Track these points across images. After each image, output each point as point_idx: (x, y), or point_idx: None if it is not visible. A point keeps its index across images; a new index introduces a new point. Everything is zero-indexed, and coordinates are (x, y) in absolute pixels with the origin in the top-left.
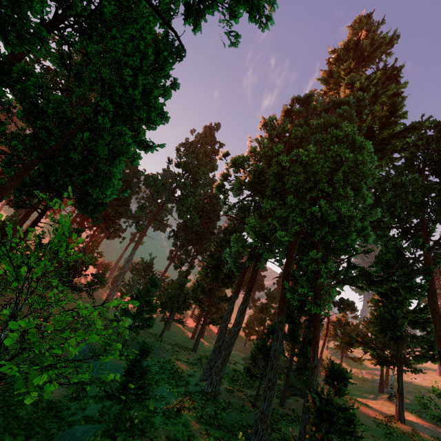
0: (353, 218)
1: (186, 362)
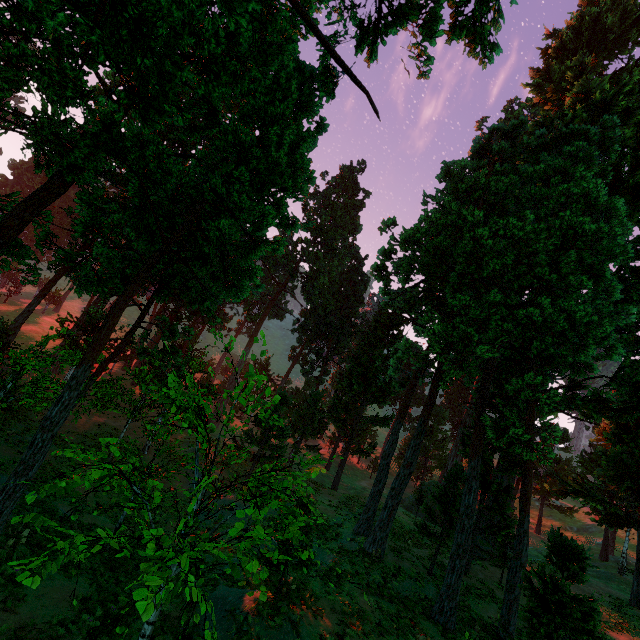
0: (593, 325)
1: (329, 505)
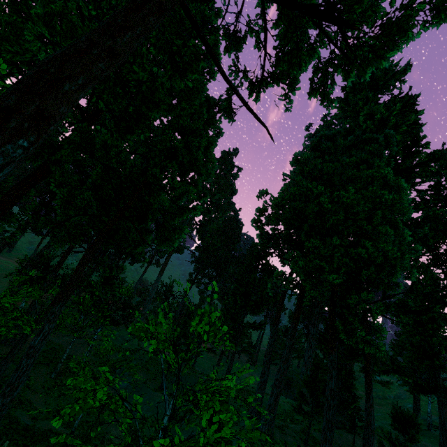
0: (398, 259)
1: None
